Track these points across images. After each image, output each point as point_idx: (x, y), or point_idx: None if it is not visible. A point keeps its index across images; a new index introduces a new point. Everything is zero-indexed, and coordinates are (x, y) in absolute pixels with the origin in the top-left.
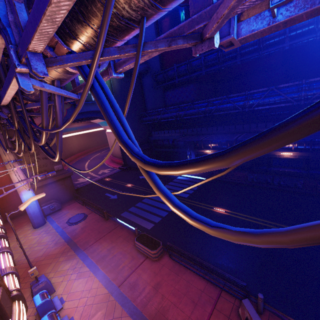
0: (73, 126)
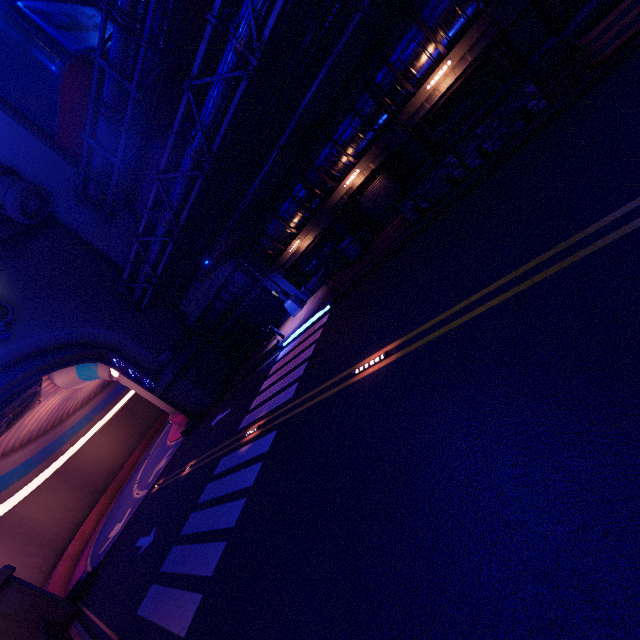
0: (73, 420)
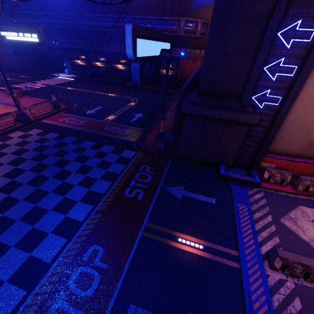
0: None
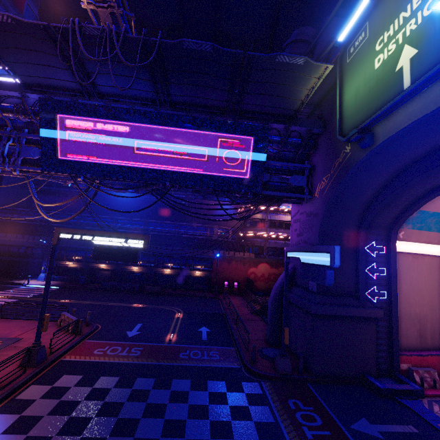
0: None
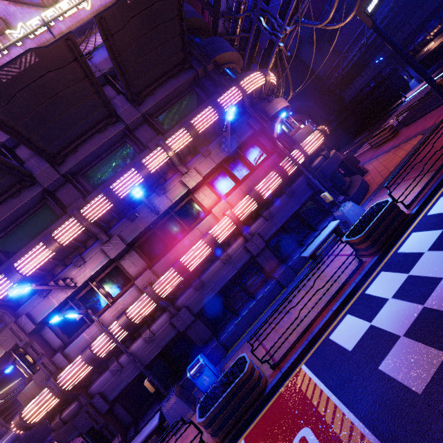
0: None
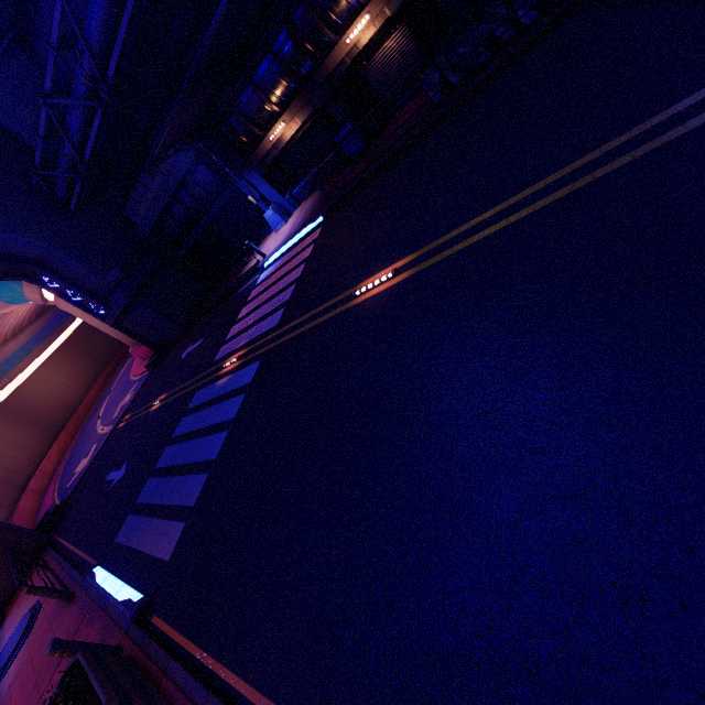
0: (6, 352)
